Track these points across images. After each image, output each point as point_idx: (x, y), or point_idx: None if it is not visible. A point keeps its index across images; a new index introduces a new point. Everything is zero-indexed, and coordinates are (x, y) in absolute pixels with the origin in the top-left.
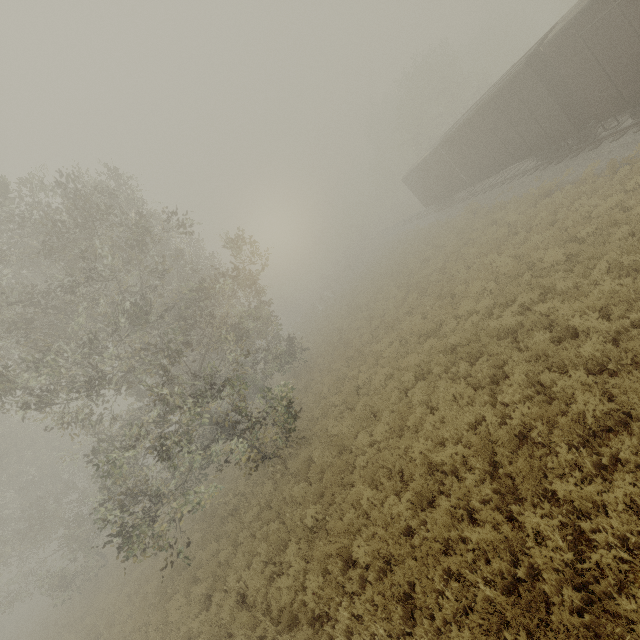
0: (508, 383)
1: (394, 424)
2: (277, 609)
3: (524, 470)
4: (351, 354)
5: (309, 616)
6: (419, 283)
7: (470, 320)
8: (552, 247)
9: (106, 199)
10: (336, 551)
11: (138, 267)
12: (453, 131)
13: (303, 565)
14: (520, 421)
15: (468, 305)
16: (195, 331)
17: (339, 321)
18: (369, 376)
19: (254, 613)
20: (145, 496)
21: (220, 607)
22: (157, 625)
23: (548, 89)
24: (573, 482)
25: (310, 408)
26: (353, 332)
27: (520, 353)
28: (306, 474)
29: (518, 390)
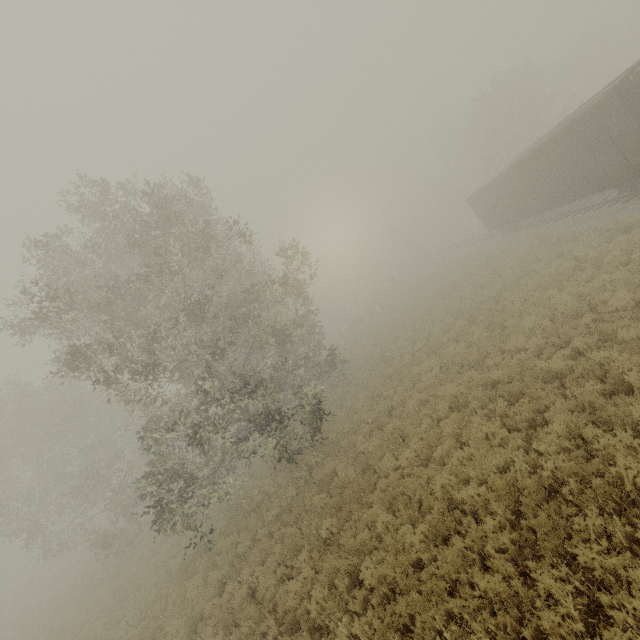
0: (546, 431)
1: (420, 452)
2: (282, 610)
3: (546, 526)
4: (390, 373)
5: (310, 624)
6: (470, 309)
7: (516, 357)
8: (621, 290)
9: (182, 207)
10: (344, 567)
11: (201, 268)
12: (525, 156)
13: (312, 574)
14: (552, 474)
15: (517, 340)
16: (244, 331)
17: (383, 337)
18: (404, 398)
19: (261, 609)
20: (181, 477)
21: (232, 596)
22: (176, 599)
23: (636, 119)
24: (597, 550)
25: (342, 421)
26: (395, 351)
27: (565, 401)
28: (328, 485)
29: (555, 440)
